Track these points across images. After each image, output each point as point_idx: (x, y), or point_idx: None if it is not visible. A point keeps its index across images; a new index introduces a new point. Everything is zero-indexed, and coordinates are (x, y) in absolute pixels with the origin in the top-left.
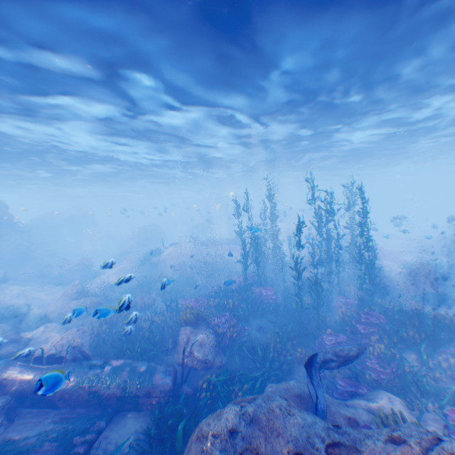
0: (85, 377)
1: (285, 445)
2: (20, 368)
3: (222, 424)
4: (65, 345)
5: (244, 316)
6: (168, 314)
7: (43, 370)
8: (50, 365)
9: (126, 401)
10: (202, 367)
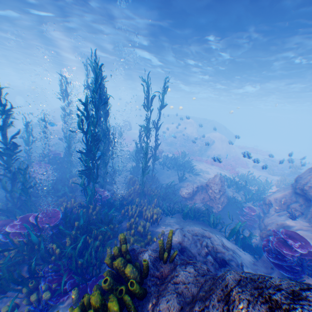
0: None
1: None
2: None
3: None
4: None
5: None
6: None
7: None
8: None
9: None
10: None
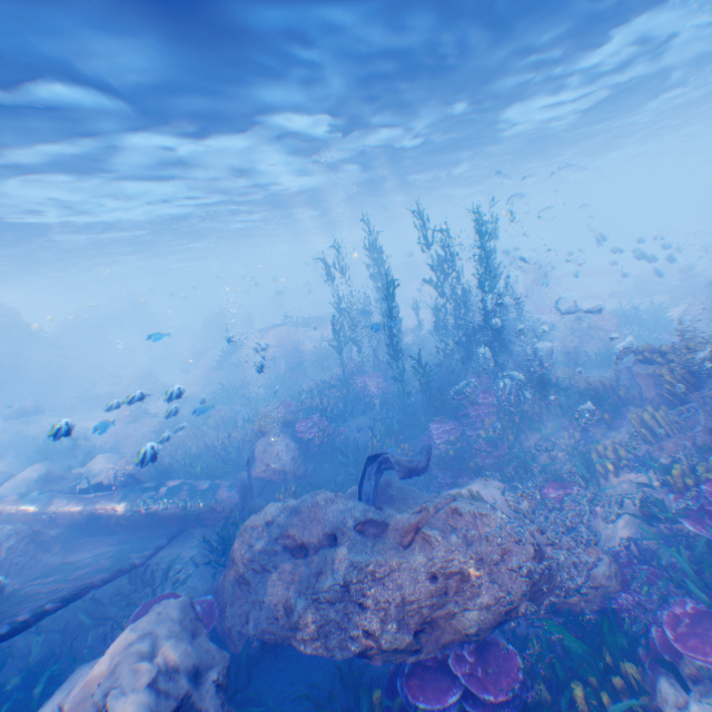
0: (140, 500)
1: (320, 527)
2: (67, 500)
3: (261, 518)
4: (119, 473)
5: (339, 416)
6: (249, 426)
7: (92, 499)
8: (98, 493)
9: (190, 520)
10: (283, 478)
